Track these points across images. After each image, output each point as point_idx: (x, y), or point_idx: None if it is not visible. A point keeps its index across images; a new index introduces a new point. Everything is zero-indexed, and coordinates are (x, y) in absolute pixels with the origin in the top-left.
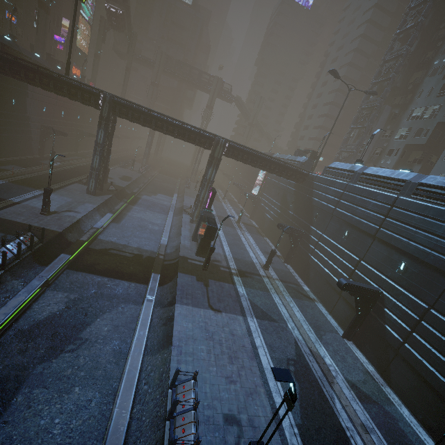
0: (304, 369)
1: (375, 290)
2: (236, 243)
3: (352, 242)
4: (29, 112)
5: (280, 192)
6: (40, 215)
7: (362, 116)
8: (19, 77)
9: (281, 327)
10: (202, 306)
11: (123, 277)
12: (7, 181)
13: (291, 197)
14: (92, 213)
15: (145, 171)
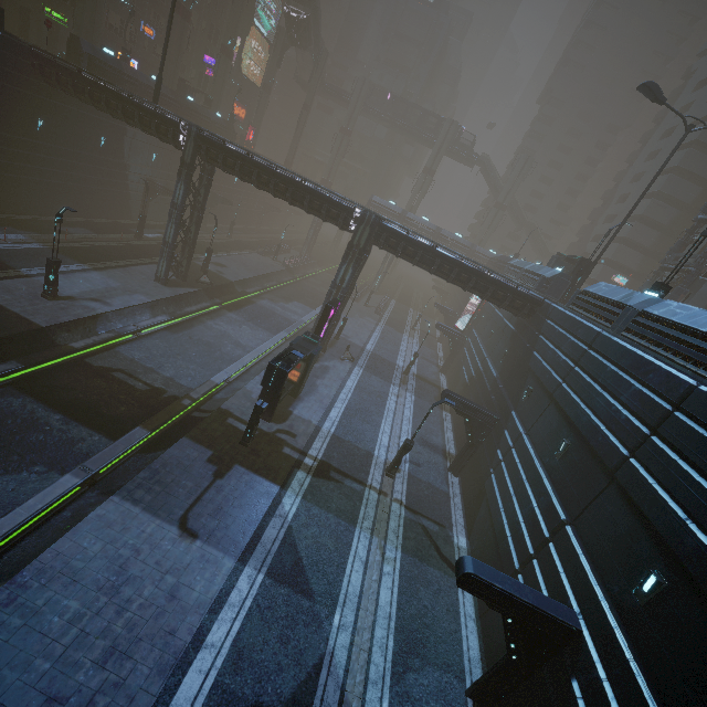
0: None
1: (556, 617)
2: (368, 408)
3: (568, 471)
4: (128, 158)
5: (494, 332)
6: (41, 297)
7: None
8: (84, 99)
9: (312, 616)
10: (166, 514)
11: (90, 421)
12: (48, 246)
13: (506, 343)
14: (135, 310)
15: (298, 265)
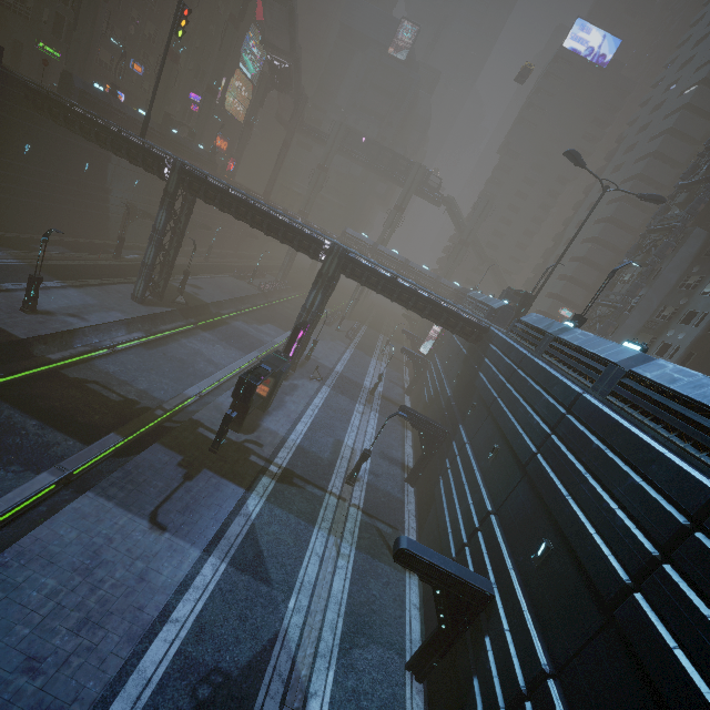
0: (232, 705)
1: (474, 585)
2: (333, 424)
3: (496, 471)
4: (111, 182)
5: (451, 356)
6: (20, 311)
7: (646, 244)
8: (74, 130)
9: (270, 599)
10: (138, 509)
11: (66, 427)
12: (26, 262)
13: (460, 366)
14: (111, 326)
15: (273, 289)
